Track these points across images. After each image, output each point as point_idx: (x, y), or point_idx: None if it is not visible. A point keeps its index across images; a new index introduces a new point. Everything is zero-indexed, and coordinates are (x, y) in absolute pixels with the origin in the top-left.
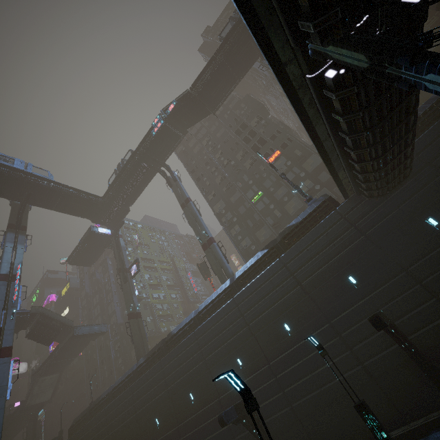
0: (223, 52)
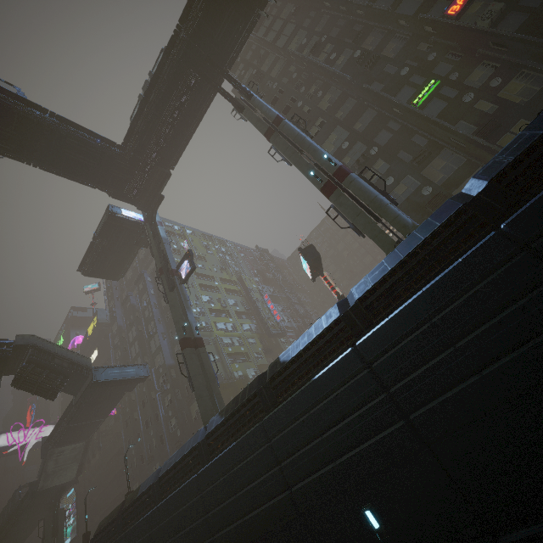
0: None
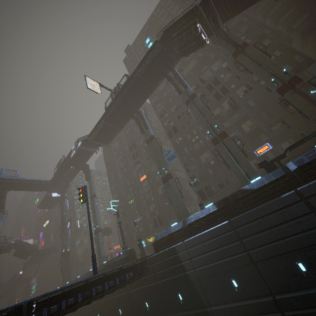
0: (105, 119)
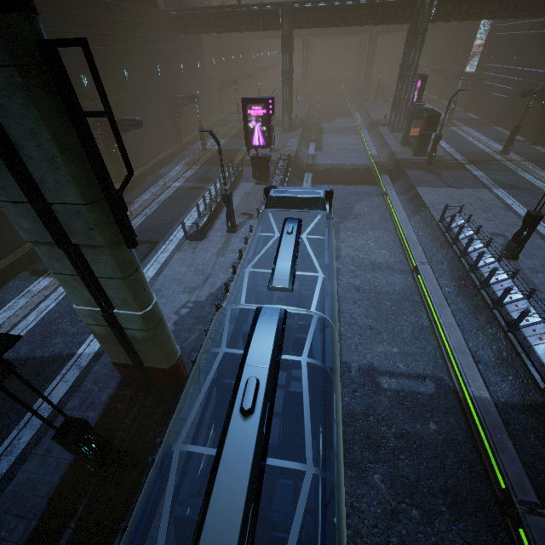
0: None
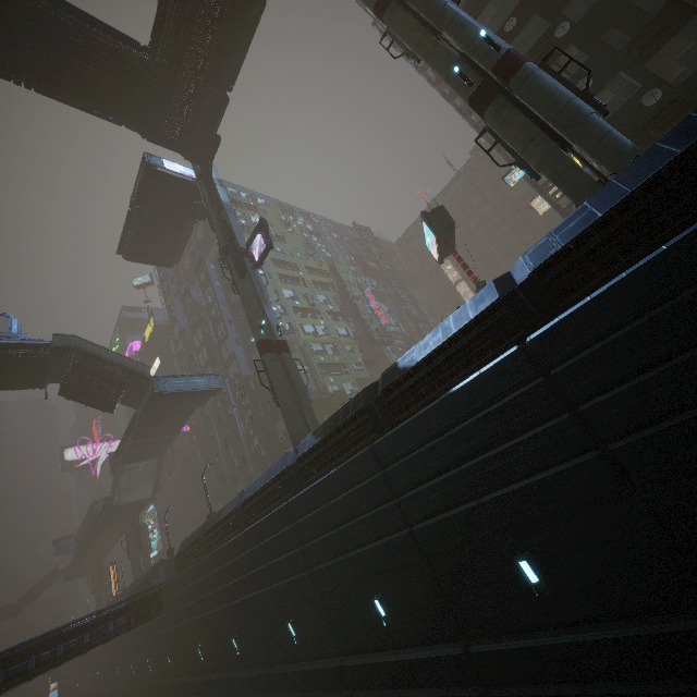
0: None
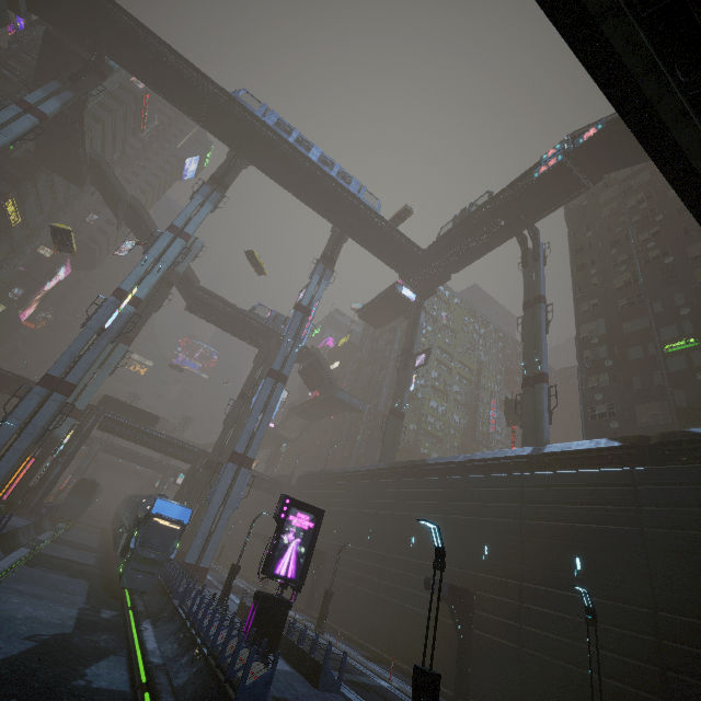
0: None
